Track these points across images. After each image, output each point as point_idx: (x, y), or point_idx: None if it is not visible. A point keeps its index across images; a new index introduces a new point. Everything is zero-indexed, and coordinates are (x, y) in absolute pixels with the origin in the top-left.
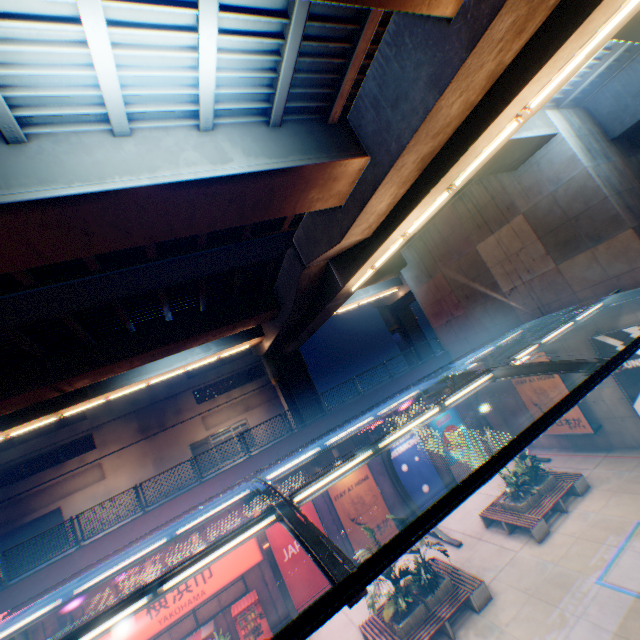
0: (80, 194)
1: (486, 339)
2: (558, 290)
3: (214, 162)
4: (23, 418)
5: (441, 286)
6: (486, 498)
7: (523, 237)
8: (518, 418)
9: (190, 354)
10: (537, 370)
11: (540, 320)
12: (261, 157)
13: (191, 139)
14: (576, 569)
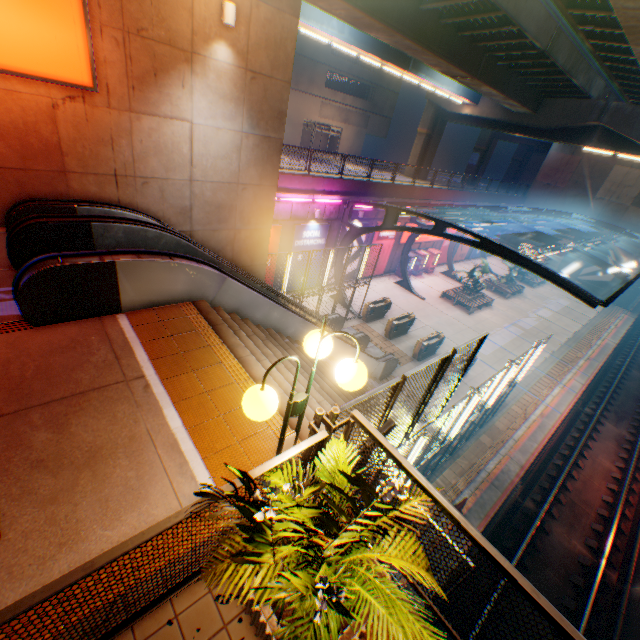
0: None
1: (556, 209)
2: (615, 216)
3: None
4: (382, 54)
5: (570, 166)
6: (501, 269)
7: (637, 184)
8: (523, 249)
9: (452, 85)
10: (633, 246)
11: (599, 222)
12: None
13: None
14: (546, 297)
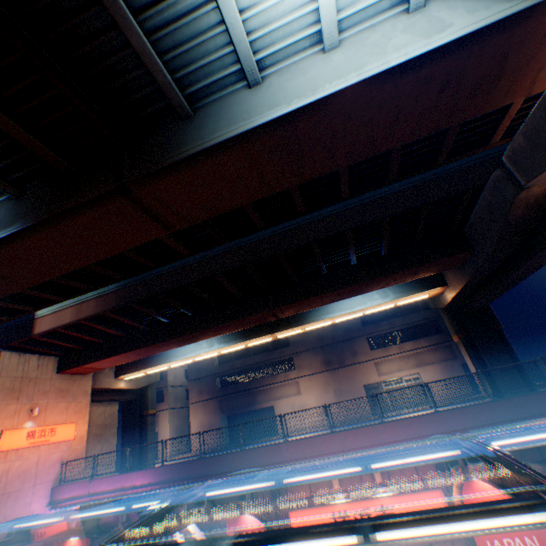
0: (296, 109)
1: None
2: None
3: (426, 36)
4: (254, 334)
5: None
6: None
7: None
8: None
9: (367, 299)
10: None
11: None
12: (492, 6)
13: (397, 26)
14: None
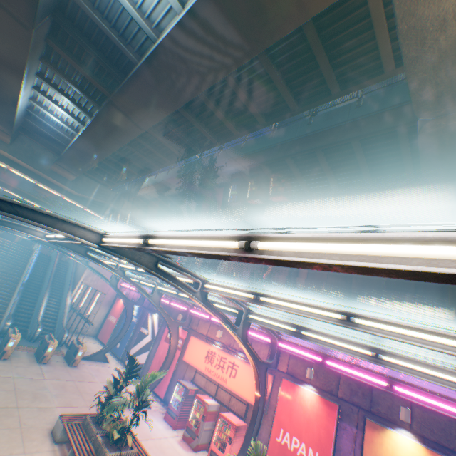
0: (152, 53)
1: None
2: None
3: None
4: None
5: None
6: None
7: None
8: None
9: None
10: None
11: None
12: None
13: None
14: None
